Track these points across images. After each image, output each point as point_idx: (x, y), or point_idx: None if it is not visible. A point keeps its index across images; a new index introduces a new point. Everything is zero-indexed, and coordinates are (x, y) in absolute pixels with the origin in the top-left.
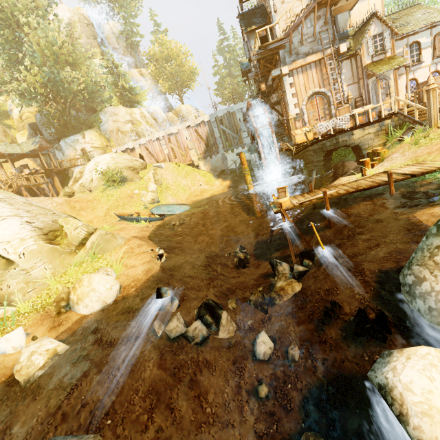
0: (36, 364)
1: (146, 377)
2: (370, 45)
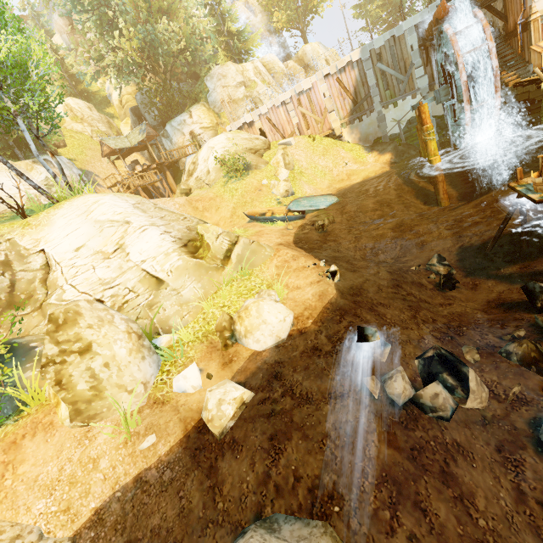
0: (227, 415)
1: (372, 455)
2: None
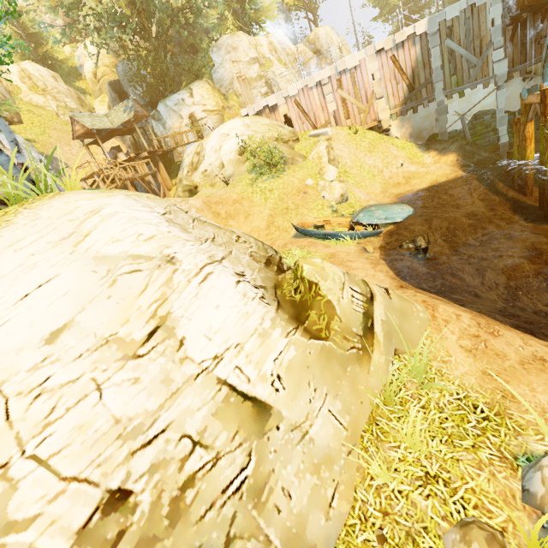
0: None
1: None
2: None
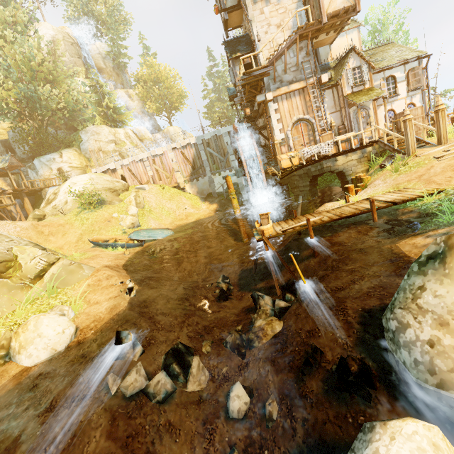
0: None
1: (89, 452)
2: (350, 76)
